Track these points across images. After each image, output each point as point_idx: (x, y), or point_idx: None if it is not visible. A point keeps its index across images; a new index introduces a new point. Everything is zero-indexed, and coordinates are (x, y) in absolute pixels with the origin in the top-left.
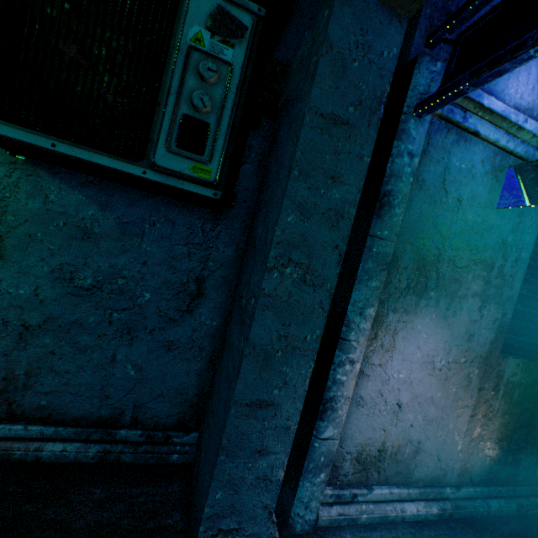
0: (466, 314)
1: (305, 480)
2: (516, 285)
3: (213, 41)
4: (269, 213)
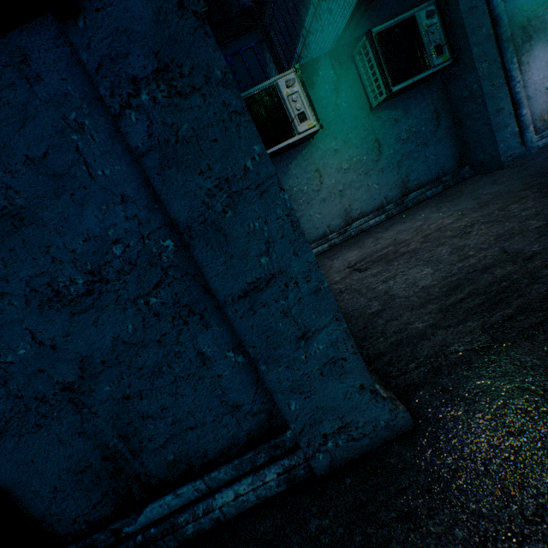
0: None
1: (525, 134)
2: None
3: (429, 22)
4: (460, 58)
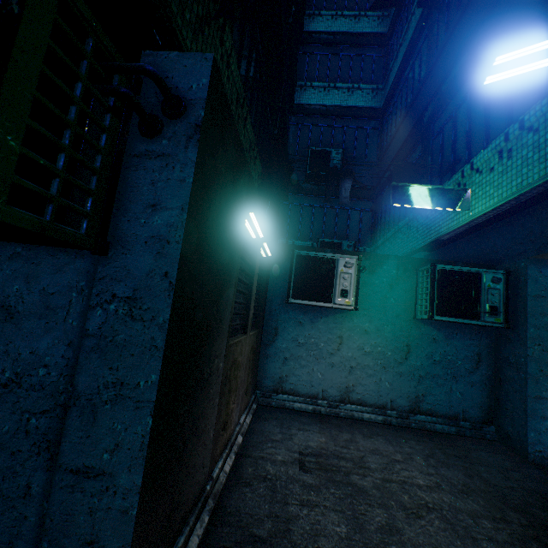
0: None
1: None
2: None
3: (493, 285)
4: (515, 327)
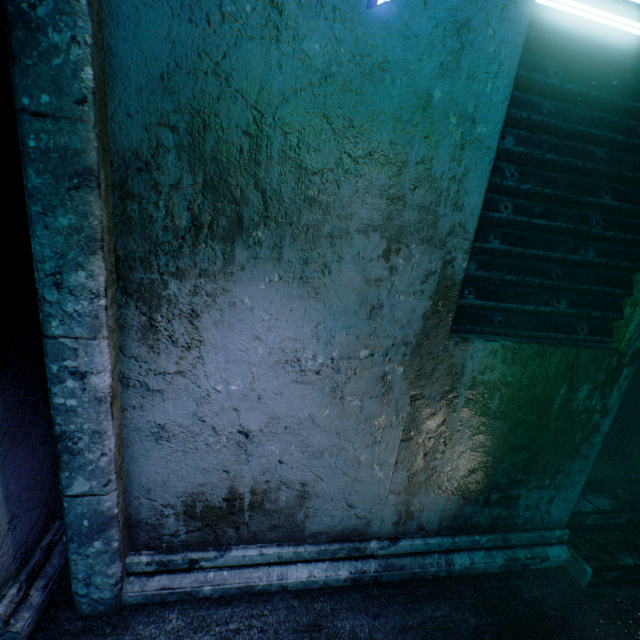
0: (354, 269)
1: (70, 551)
2: (471, 199)
3: None
4: None
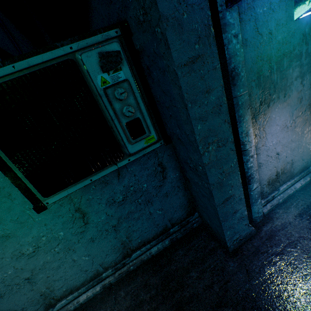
0: (295, 91)
1: (253, 206)
2: None
3: (110, 76)
4: (181, 124)
